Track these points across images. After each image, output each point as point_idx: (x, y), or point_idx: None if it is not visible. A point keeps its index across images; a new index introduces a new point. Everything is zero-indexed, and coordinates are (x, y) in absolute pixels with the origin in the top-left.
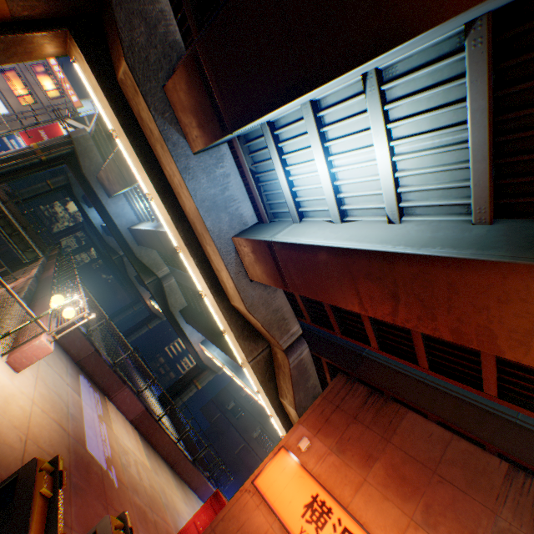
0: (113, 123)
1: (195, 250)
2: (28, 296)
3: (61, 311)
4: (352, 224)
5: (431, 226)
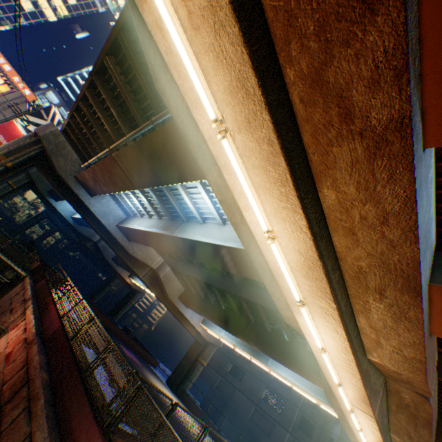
0: (225, 105)
1: (343, 307)
2: (51, 419)
3: (116, 440)
4: None
5: None
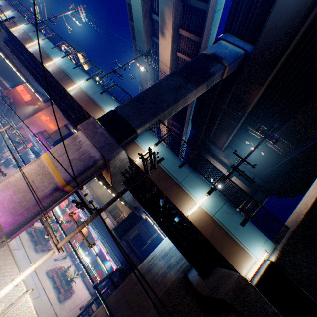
0: None
1: None
2: None
3: None
4: None
5: None
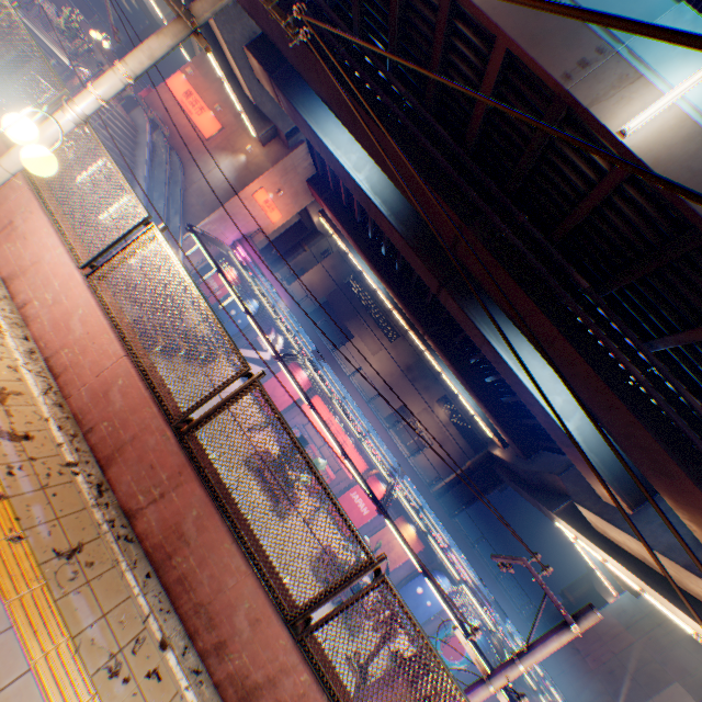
0: None
1: None
2: None
3: None
4: None
5: None
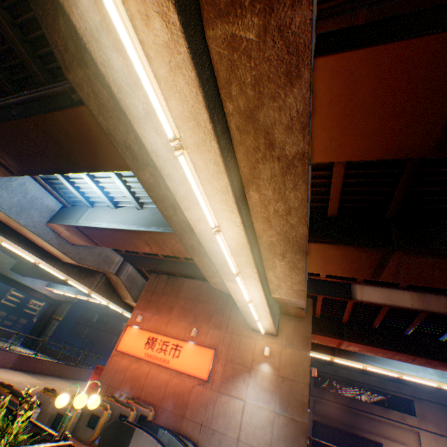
0: None
1: (18, 239)
2: None
3: None
4: (122, 209)
5: (154, 212)
